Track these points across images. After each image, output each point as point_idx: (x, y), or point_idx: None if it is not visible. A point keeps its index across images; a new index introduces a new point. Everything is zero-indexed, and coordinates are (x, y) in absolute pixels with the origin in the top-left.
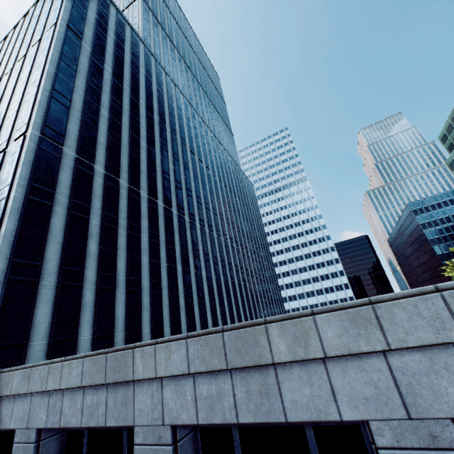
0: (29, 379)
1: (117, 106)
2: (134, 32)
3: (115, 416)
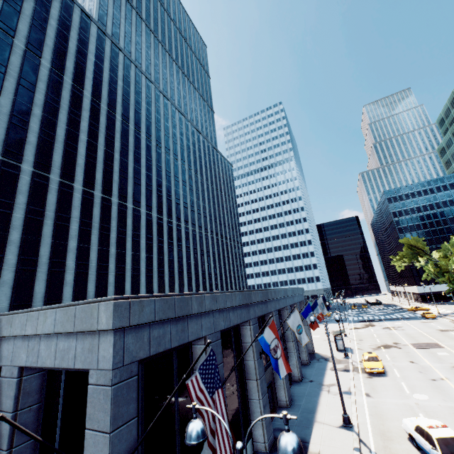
0: None
1: (53, 102)
2: (85, 13)
3: None
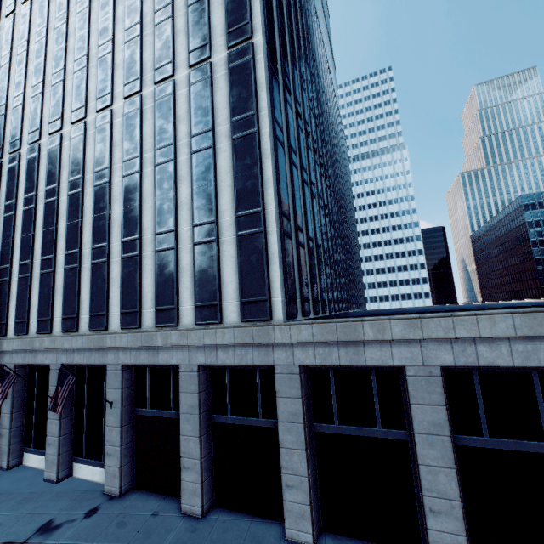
0: (421, 328)
1: (289, 5)
2: None
3: None
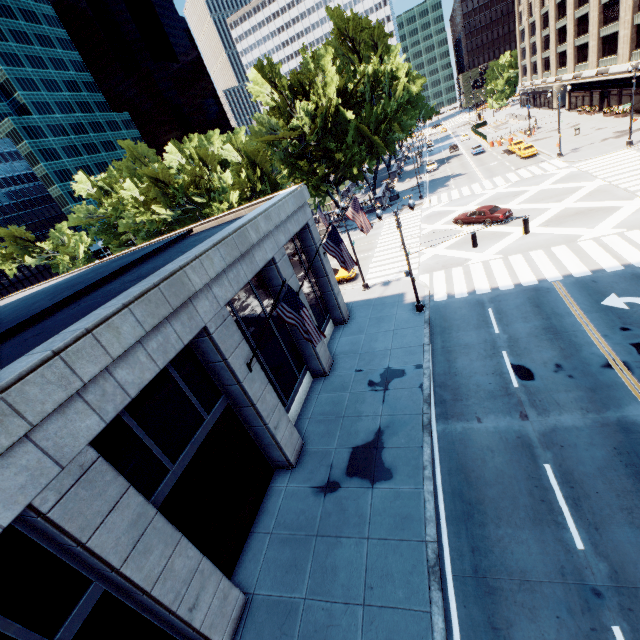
0: (16, 412)
1: None
2: None
3: (189, 332)
